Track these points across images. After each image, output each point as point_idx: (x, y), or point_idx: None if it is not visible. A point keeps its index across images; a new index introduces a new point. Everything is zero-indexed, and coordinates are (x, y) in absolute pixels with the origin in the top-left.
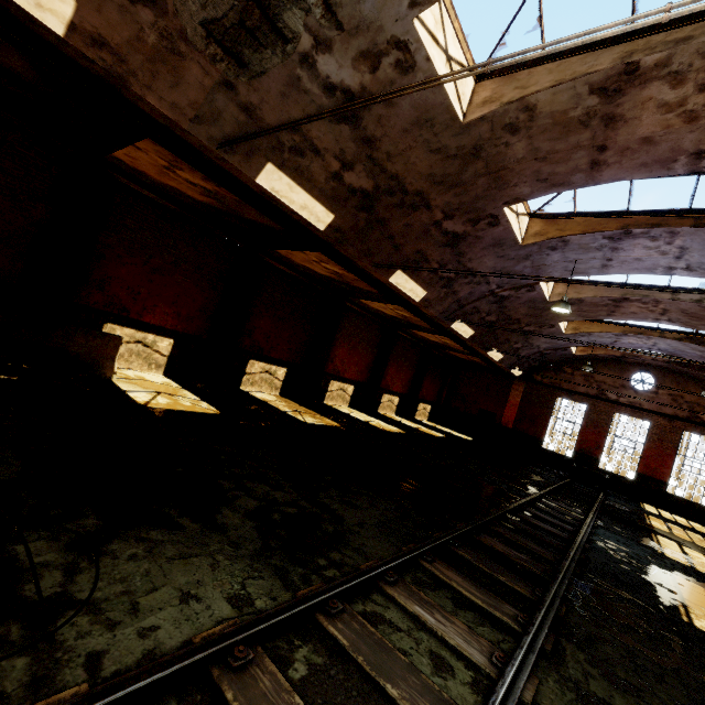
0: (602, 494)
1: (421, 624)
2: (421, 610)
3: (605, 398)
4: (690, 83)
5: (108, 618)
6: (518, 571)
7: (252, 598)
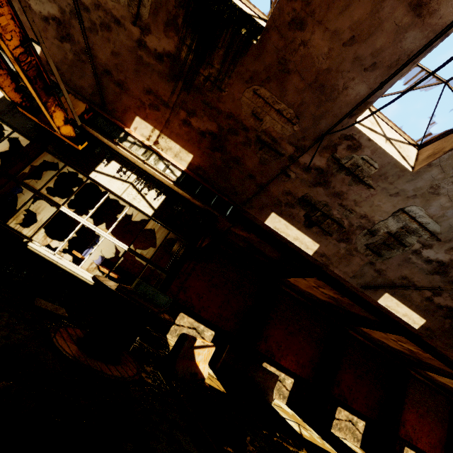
0: None
1: None
2: None
3: None
4: None
5: None
6: None
7: None
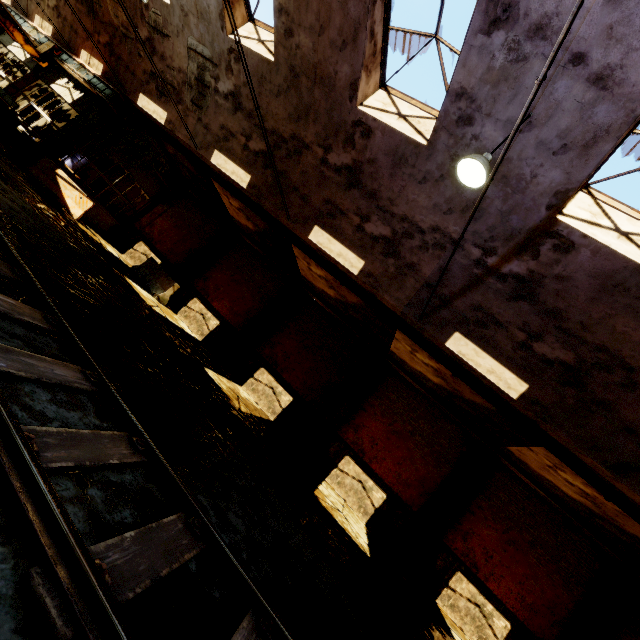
0: None
1: None
2: None
3: None
4: None
5: None
6: None
7: None
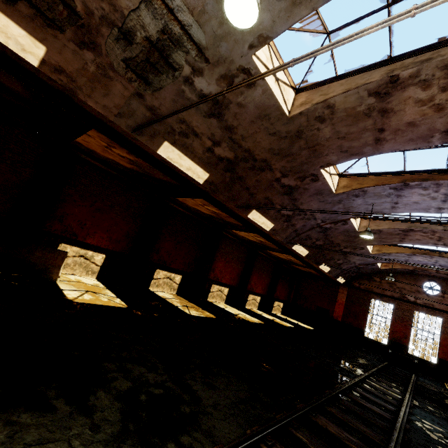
0: (413, 375)
1: None
2: None
3: (406, 299)
4: (434, 86)
5: None
6: None
7: None
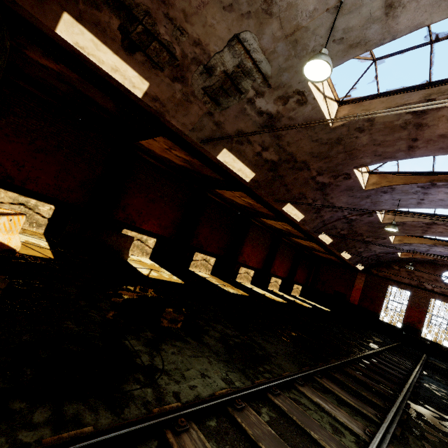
0: (424, 354)
1: (321, 408)
2: (320, 401)
3: (423, 287)
4: None
5: (174, 378)
6: (373, 391)
7: (233, 381)
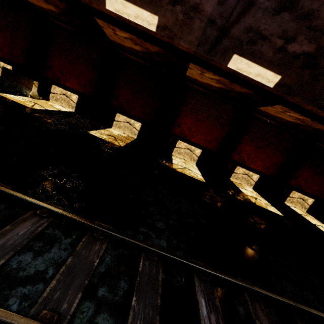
0: None
1: None
2: None
3: None
4: None
5: None
6: None
7: None
